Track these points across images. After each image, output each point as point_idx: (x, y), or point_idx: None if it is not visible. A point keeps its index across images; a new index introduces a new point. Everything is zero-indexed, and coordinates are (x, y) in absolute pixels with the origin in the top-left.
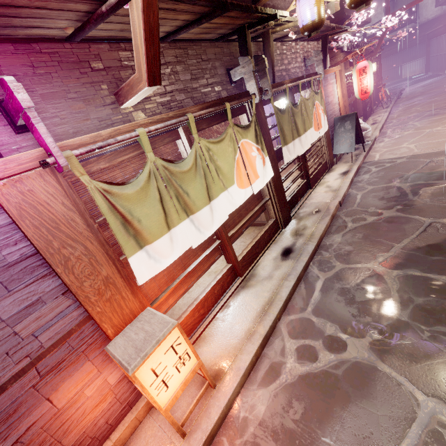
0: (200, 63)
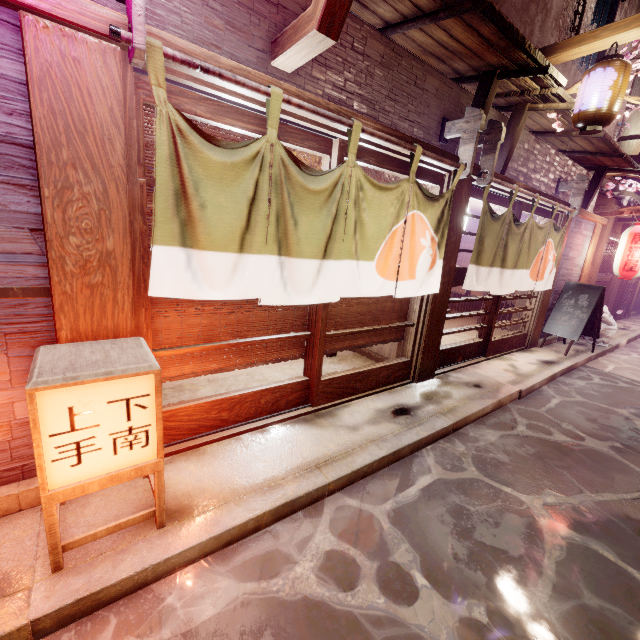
0: (410, 86)
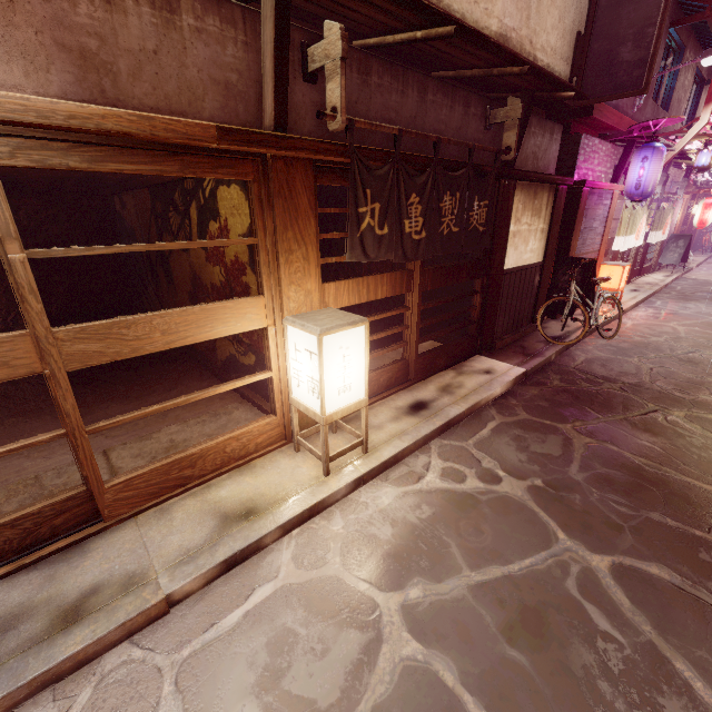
0: None
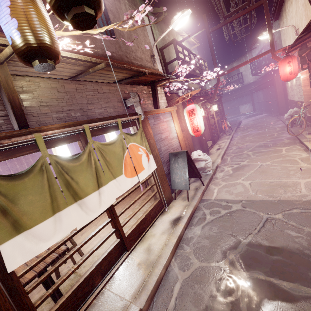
0: None
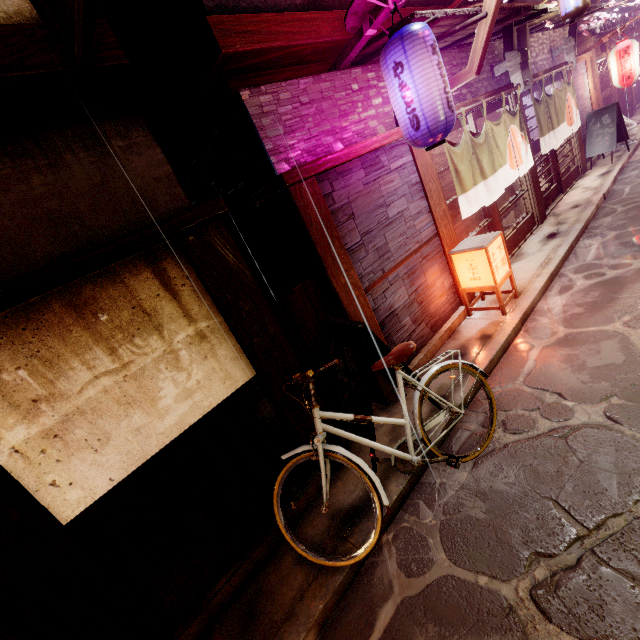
0: None
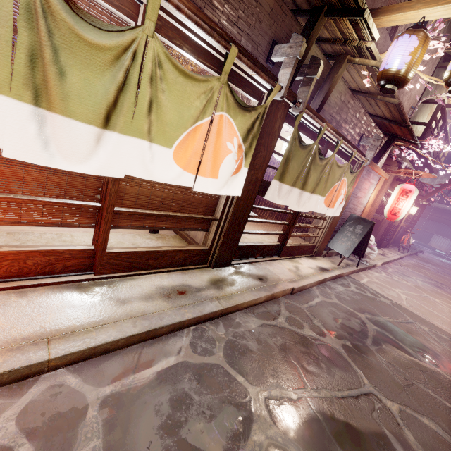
0: None
